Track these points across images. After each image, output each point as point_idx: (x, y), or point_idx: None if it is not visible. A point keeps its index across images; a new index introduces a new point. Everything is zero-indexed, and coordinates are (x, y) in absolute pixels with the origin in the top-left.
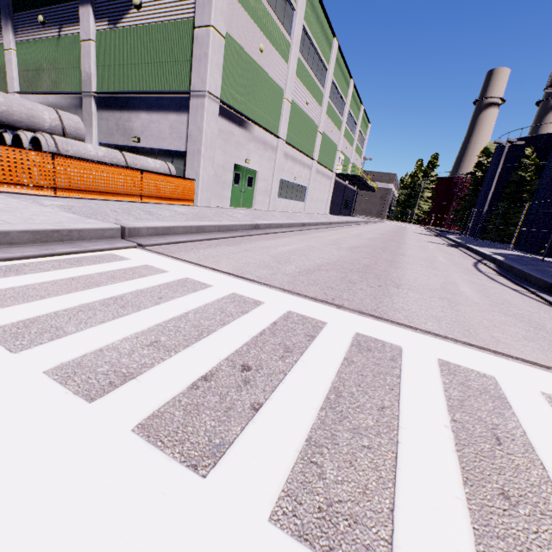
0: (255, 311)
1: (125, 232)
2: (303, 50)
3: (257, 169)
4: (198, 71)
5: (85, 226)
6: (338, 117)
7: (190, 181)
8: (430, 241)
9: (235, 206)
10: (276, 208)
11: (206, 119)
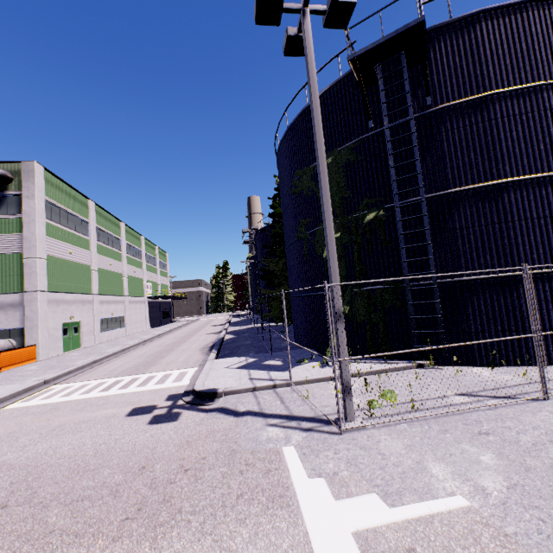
0: (108, 382)
1: (45, 382)
2: (99, 238)
3: (80, 320)
4: (30, 280)
5: (35, 383)
6: (138, 261)
7: (32, 346)
8: (209, 333)
9: (67, 351)
10: (101, 340)
11: (40, 306)
